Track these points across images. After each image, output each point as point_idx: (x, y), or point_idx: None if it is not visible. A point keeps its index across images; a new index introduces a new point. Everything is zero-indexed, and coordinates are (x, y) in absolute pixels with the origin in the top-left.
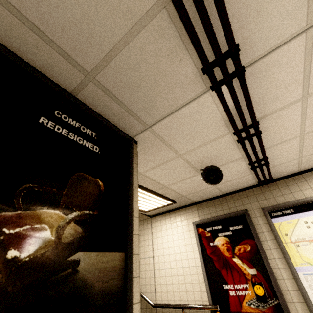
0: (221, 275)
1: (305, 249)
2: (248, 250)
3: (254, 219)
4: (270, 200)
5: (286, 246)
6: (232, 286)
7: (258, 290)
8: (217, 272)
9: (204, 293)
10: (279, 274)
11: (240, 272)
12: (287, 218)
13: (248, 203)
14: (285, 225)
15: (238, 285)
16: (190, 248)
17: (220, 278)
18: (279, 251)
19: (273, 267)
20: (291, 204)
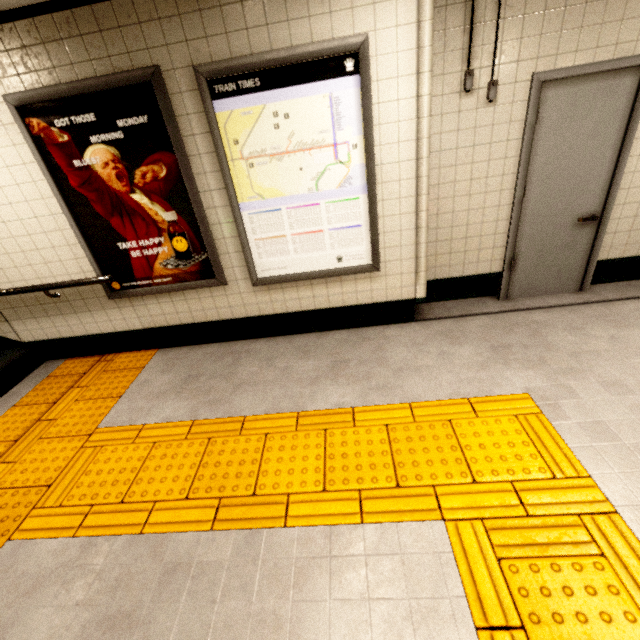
0: (112, 227)
1: (261, 171)
2: (163, 176)
3: (176, 100)
4: (217, 42)
5: (233, 166)
6: (134, 244)
7: (179, 245)
8: (102, 223)
9: (84, 261)
10: (214, 217)
11: (149, 220)
12: (245, 102)
13: (161, 45)
14: (238, 119)
15: (146, 241)
16: (23, 176)
17: (111, 232)
18: (221, 177)
19: (207, 207)
20: (259, 62)
